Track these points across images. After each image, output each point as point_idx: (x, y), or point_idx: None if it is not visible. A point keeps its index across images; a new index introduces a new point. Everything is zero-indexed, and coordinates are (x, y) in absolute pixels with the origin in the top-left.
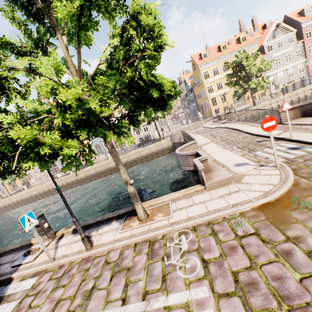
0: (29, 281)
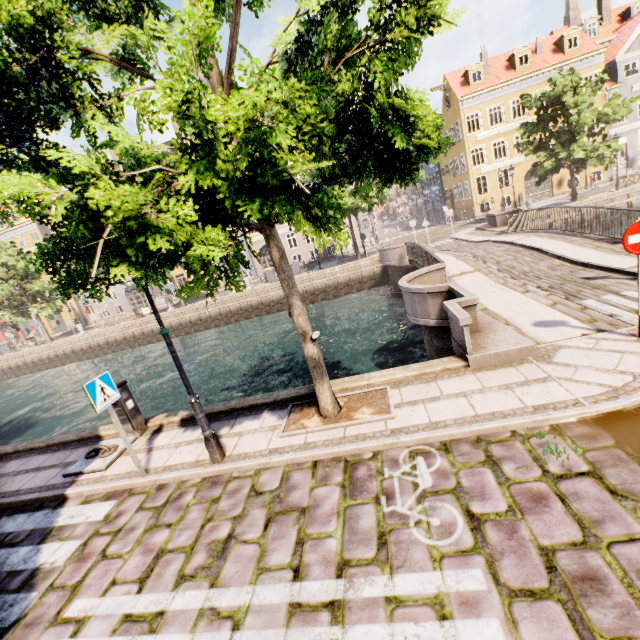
0: (100, 506)
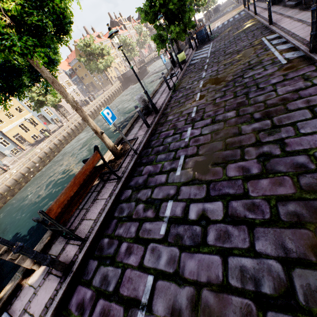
0: None
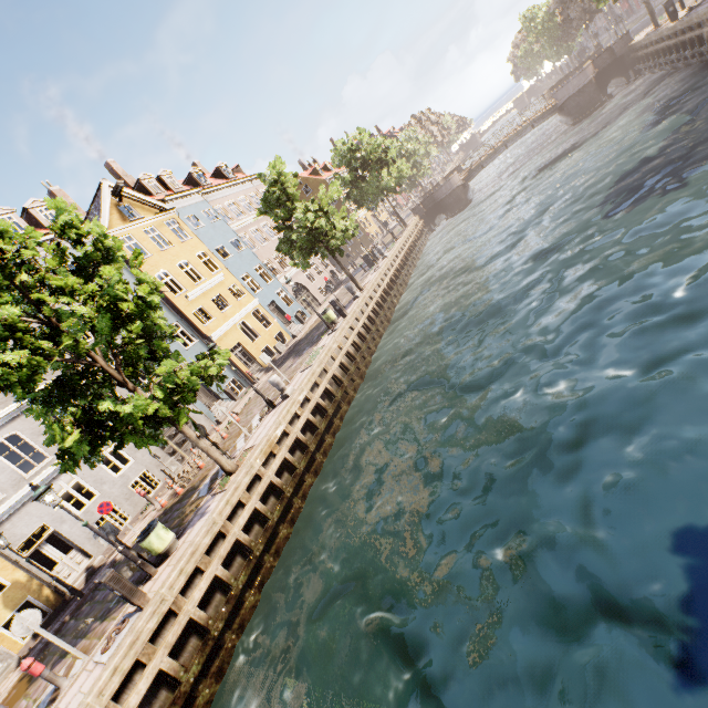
0: None
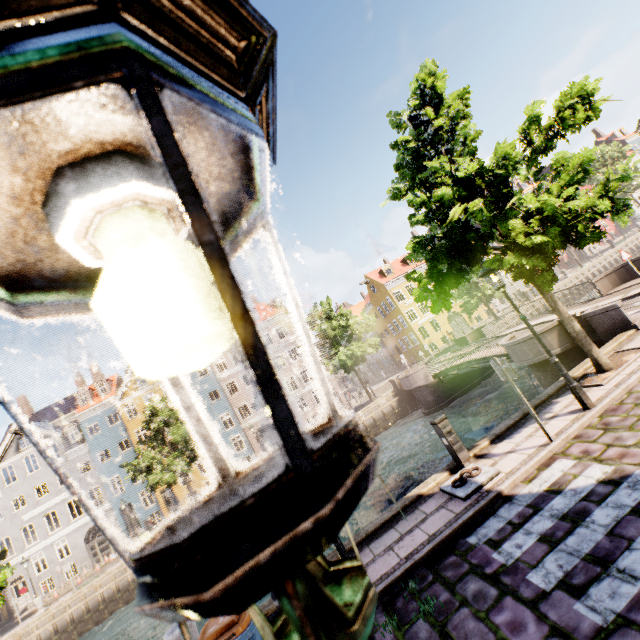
0: (553, 467)
